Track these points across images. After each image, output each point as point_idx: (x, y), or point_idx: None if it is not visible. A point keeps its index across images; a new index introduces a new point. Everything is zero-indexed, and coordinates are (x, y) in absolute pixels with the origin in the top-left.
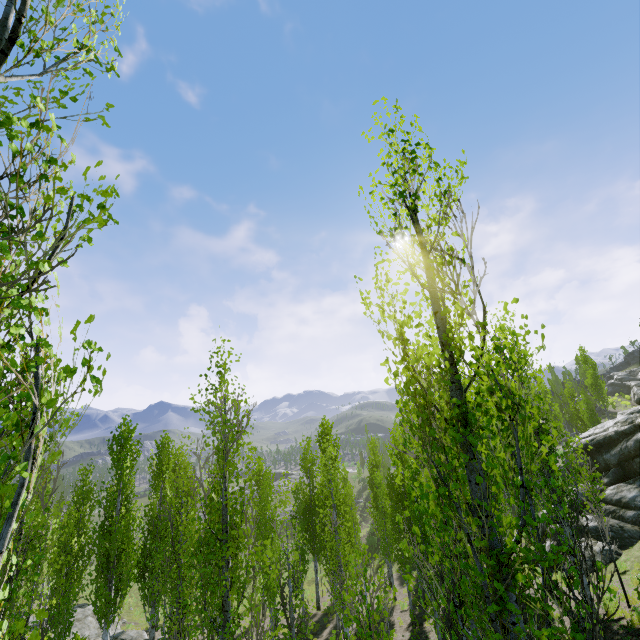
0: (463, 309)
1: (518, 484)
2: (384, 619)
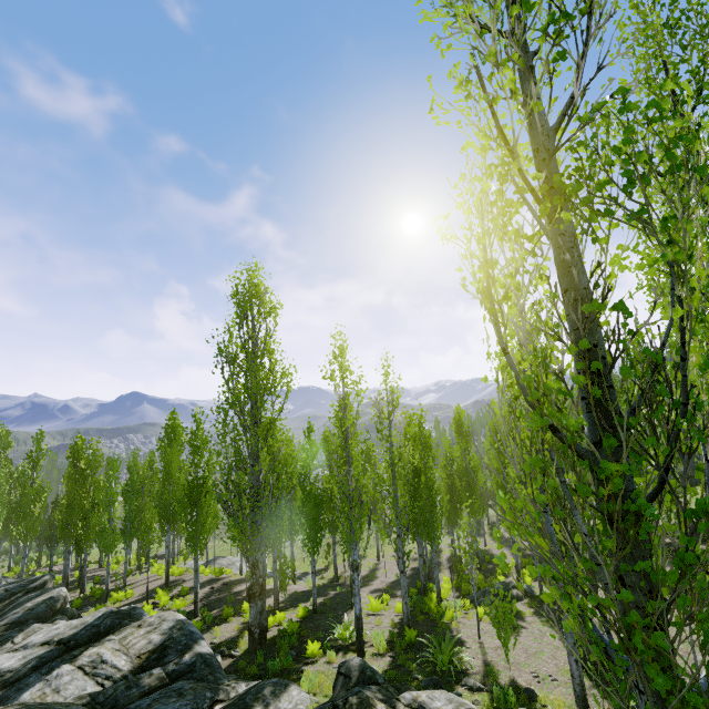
0: None
1: None
2: (487, 554)
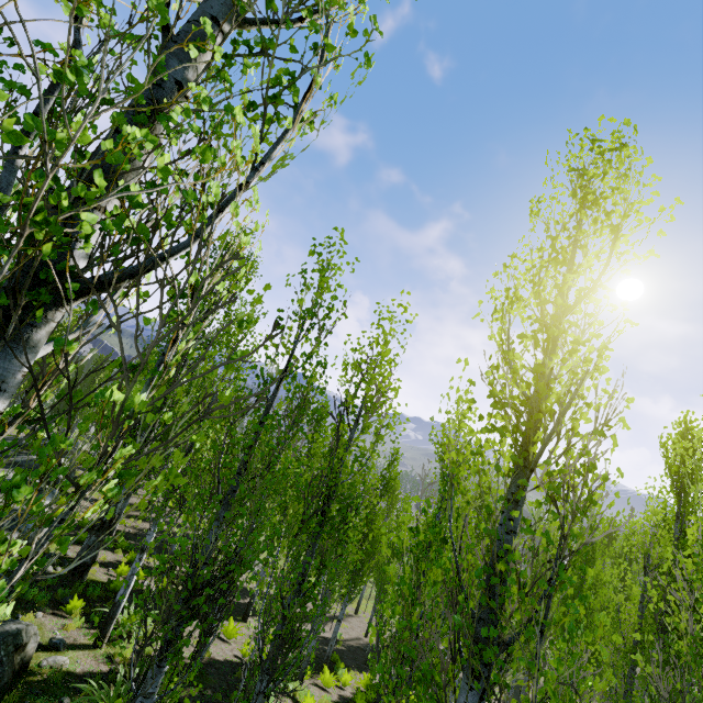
0: None
1: None
2: None
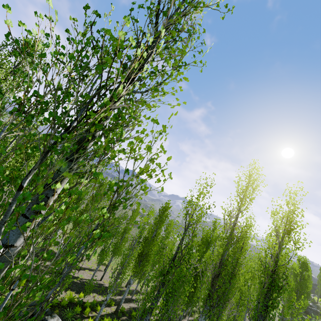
0: (94, 11)
1: (2, 176)
2: None
